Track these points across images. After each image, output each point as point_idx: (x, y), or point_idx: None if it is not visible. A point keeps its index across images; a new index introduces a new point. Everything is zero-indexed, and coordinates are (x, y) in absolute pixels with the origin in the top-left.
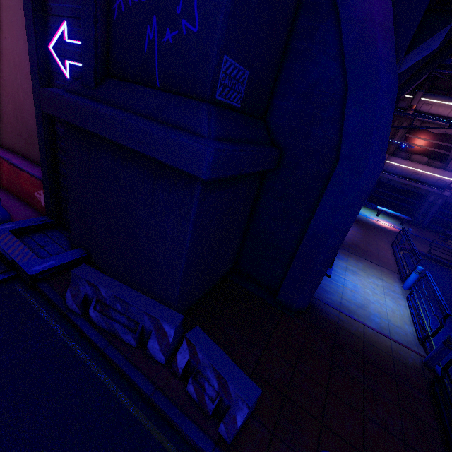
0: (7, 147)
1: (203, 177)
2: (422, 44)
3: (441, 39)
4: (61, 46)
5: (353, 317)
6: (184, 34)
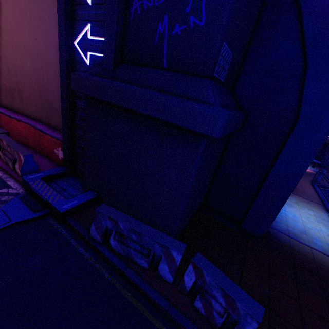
0: (32, 117)
1: (215, 136)
2: None
3: None
4: (84, 42)
5: (300, 241)
6: (191, 27)
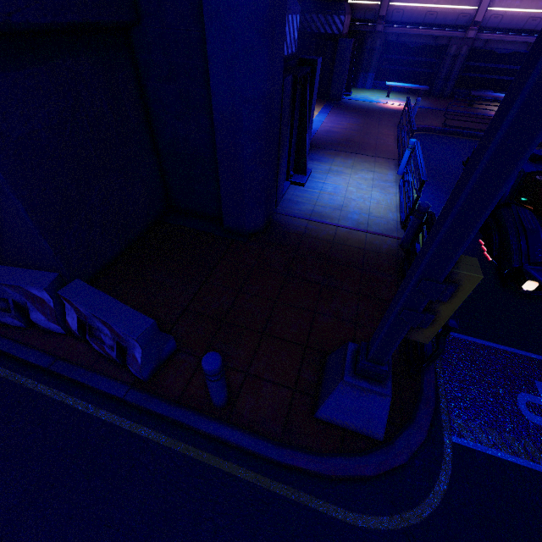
0: None
1: None
2: None
3: None
4: None
5: (325, 222)
6: None
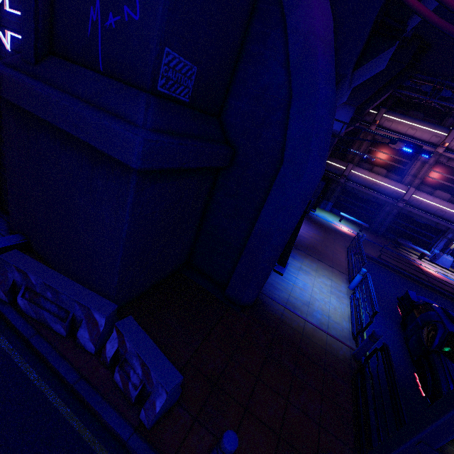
0: None
1: (134, 166)
2: (368, 63)
3: (386, 60)
4: (1, 15)
5: (297, 313)
6: (126, 20)
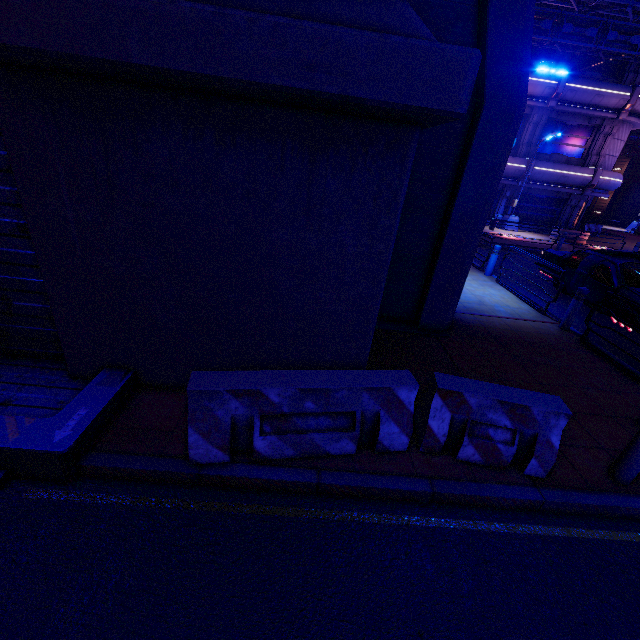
0: None
1: (462, 110)
2: None
3: None
4: None
5: (486, 315)
6: None
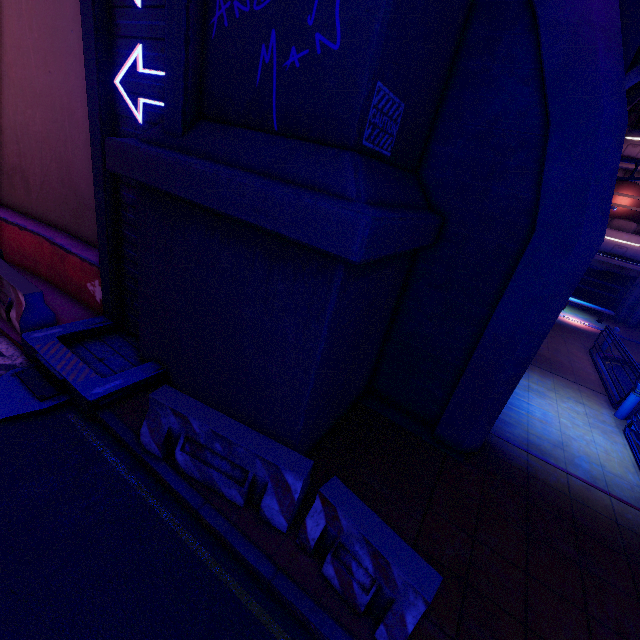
0: (47, 222)
1: (354, 259)
2: None
3: None
4: (132, 80)
5: (549, 461)
6: (318, 53)
